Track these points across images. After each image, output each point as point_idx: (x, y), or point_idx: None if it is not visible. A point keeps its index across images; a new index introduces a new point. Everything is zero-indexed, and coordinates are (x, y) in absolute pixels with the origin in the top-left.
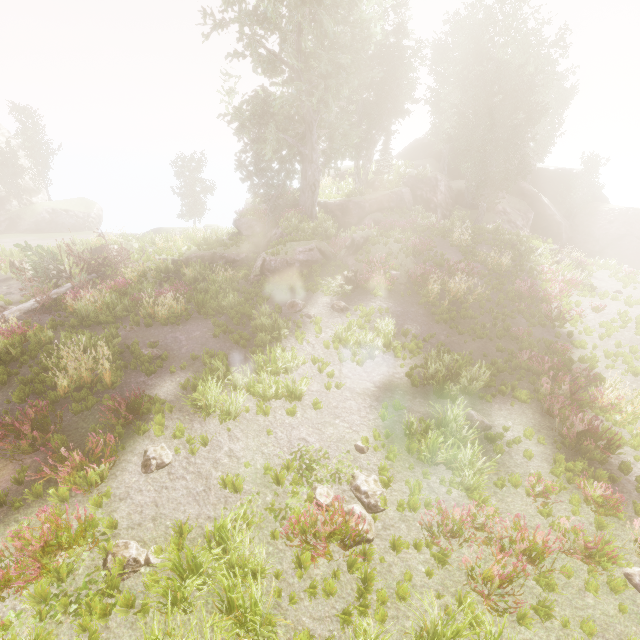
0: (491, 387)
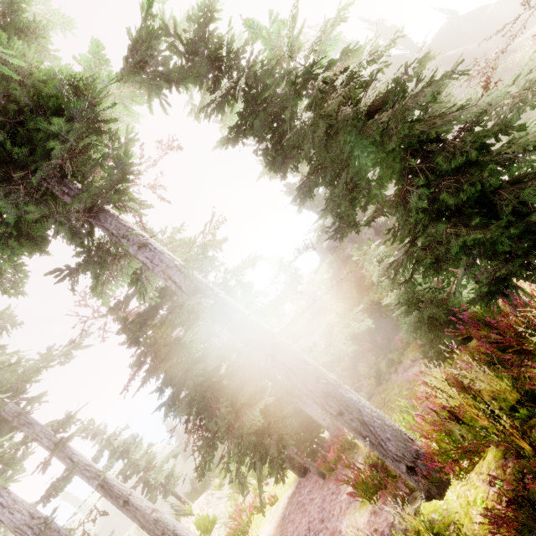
0: None
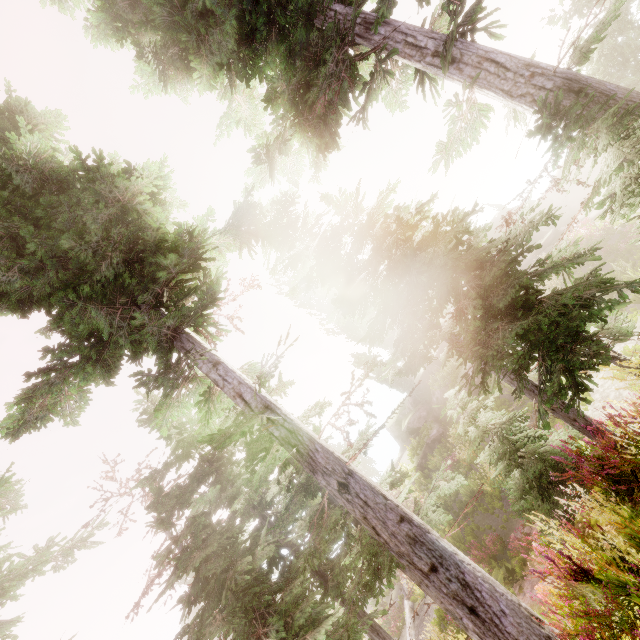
0: (635, 265)
